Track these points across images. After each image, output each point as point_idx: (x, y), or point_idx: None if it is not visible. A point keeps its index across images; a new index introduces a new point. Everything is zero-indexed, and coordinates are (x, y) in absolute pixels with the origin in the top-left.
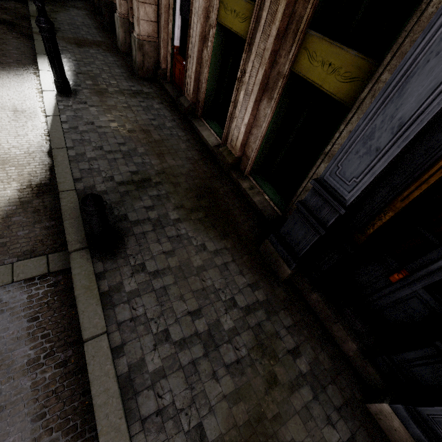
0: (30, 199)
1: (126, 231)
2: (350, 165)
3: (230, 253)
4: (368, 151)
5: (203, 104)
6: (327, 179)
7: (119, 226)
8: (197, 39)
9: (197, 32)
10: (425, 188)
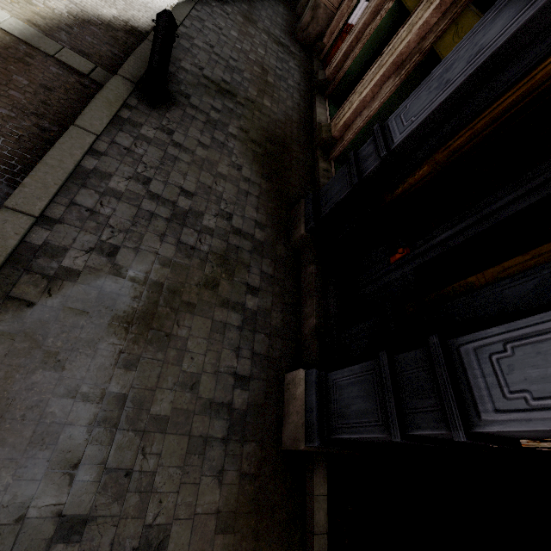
0: (118, 29)
1: (179, 104)
2: (417, 103)
3: (260, 191)
4: (439, 85)
5: (337, 84)
6: (391, 123)
7: (176, 96)
8: (370, 9)
9: (374, 2)
10: (468, 135)
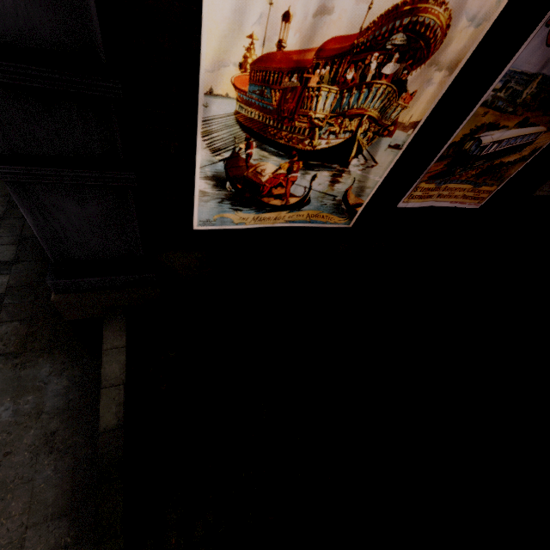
0: None
1: None
2: None
3: None
4: None
5: None
6: None
7: None
8: None
9: None
10: None
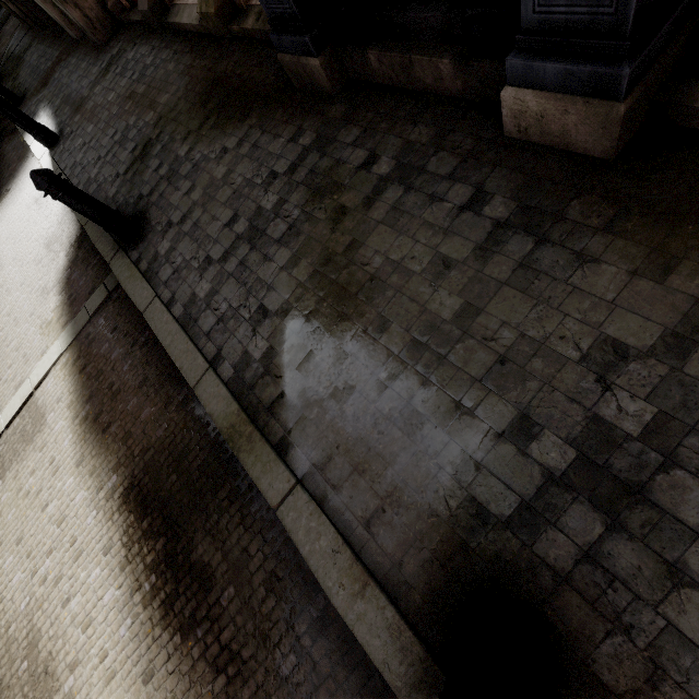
0: (76, 255)
1: (146, 208)
2: None
3: (257, 128)
4: None
5: None
6: None
7: (138, 210)
8: None
9: None
10: None
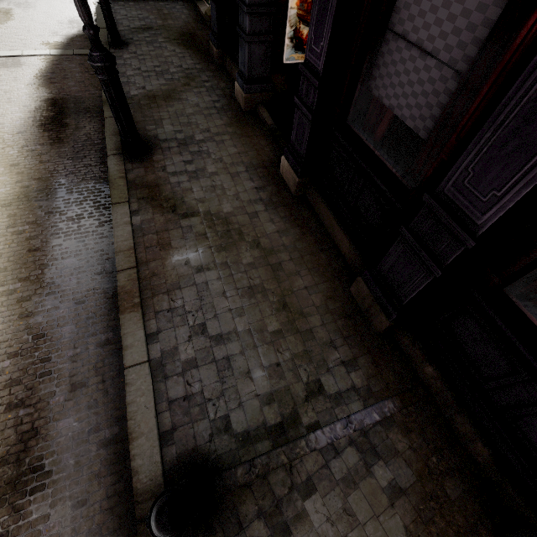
0: (84, 35)
1: (130, 43)
2: None
3: (189, 54)
4: None
5: None
6: None
7: (127, 41)
8: None
9: None
10: None
